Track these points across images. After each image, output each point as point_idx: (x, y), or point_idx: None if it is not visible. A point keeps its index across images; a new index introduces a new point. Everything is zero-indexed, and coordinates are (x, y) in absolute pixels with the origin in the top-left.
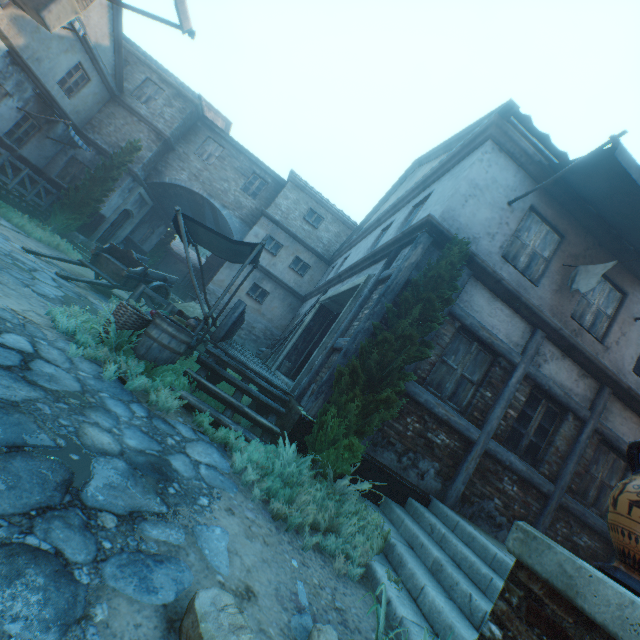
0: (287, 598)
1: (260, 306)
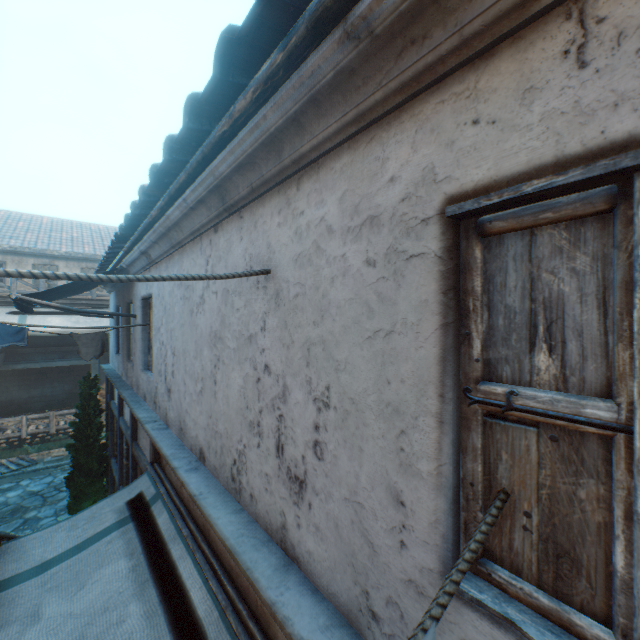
0: None
1: None
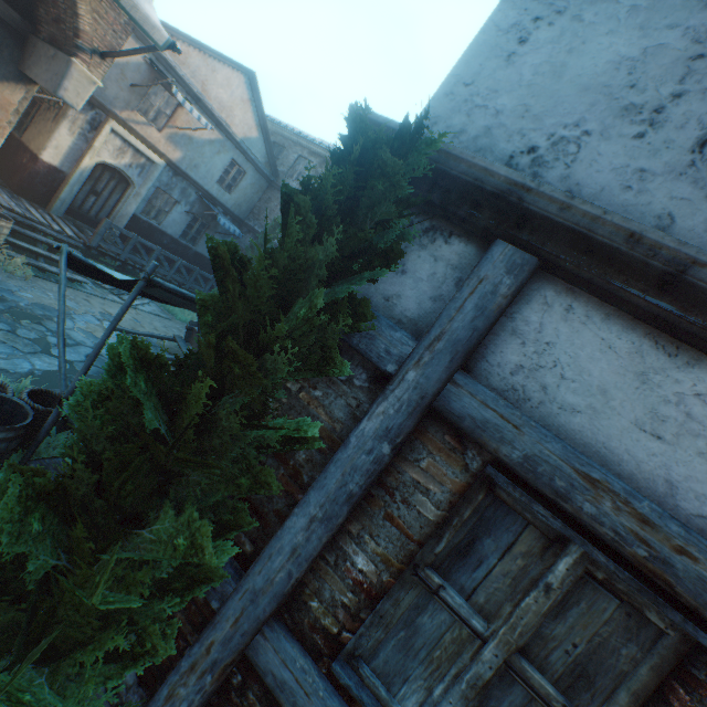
0: None
1: None
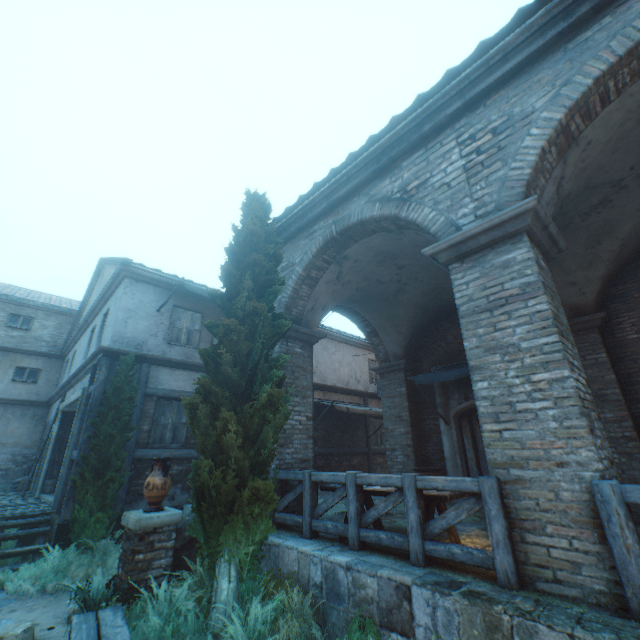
0: (62, 614)
1: None
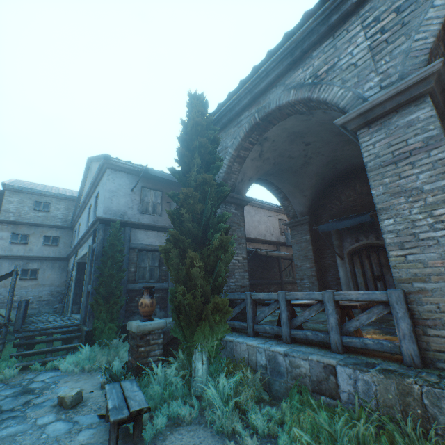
0: (97, 384)
1: (37, 281)
